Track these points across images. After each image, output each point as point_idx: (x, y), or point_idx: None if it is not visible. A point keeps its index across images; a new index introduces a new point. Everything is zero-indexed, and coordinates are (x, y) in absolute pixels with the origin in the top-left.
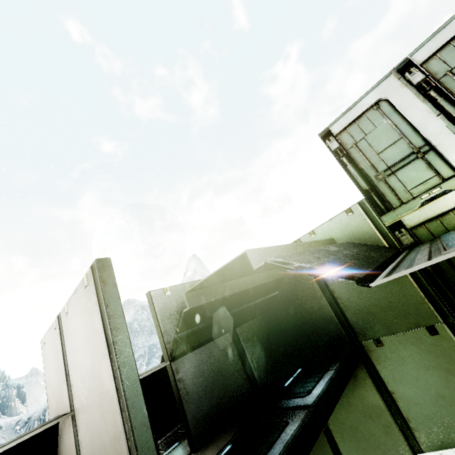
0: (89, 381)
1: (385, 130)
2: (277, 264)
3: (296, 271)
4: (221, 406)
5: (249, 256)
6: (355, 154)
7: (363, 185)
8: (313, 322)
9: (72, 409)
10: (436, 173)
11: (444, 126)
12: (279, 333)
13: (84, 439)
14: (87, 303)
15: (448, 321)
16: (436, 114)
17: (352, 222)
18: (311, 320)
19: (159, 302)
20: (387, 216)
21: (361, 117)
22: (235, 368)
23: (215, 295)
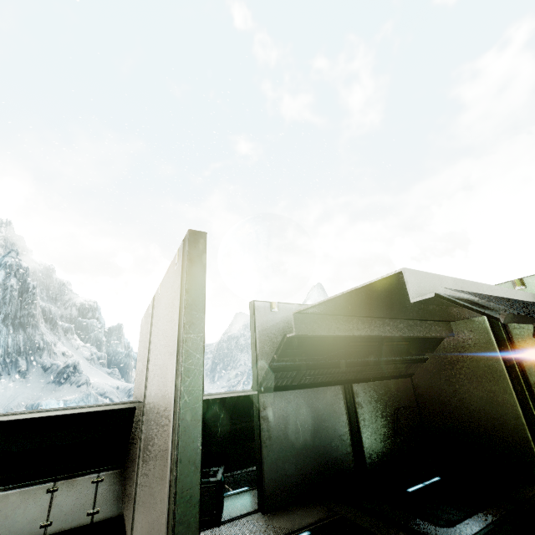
0: (159, 377)
1: None
2: (461, 302)
3: (469, 336)
4: (308, 473)
5: (406, 278)
6: None
7: None
8: (478, 419)
9: (144, 399)
10: None
11: None
12: (414, 412)
13: (145, 438)
14: (173, 284)
15: None
16: None
17: None
18: (476, 415)
19: (262, 317)
20: None
21: None
22: (339, 434)
23: (334, 329)
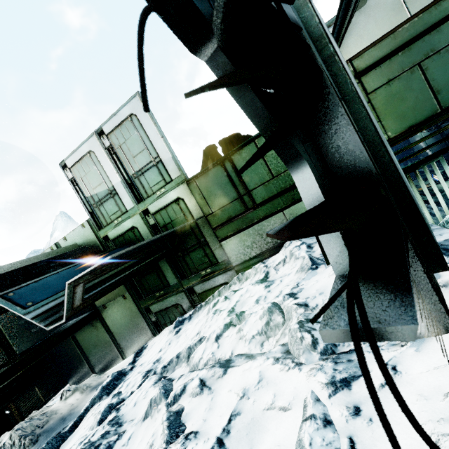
0: None
1: (95, 174)
2: None
3: None
4: None
5: None
6: (82, 186)
7: (89, 209)
8: None
9: None
10: (120, 208)
11: (120, 181)
12: None
13: None
14: None
15: (129, 292)
16: (116, 172)
17: (85, 233)
18: None
19: None
20: (101, 231)
21: (82, 160)
22: None
23: None
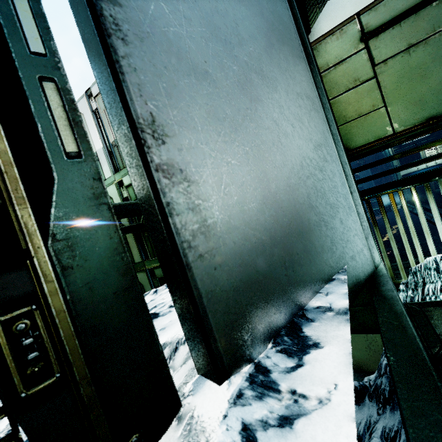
0: None
1: None
2: None
3: None
4: None
5: None
6: None
7: None
8: None
9: None
10: None
11: (102, 147)
12: None
13: None
14: None
15: None
16: (99, 137)
17: None
18: None
19: None
20: None
21: None
22: None
23: None
